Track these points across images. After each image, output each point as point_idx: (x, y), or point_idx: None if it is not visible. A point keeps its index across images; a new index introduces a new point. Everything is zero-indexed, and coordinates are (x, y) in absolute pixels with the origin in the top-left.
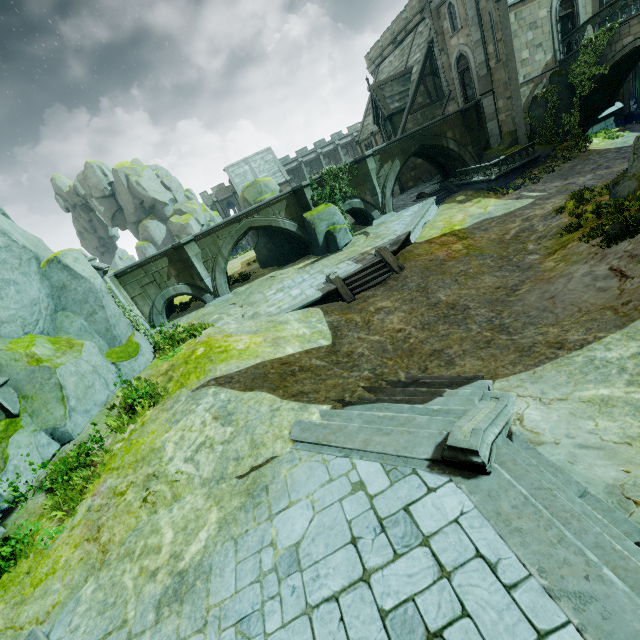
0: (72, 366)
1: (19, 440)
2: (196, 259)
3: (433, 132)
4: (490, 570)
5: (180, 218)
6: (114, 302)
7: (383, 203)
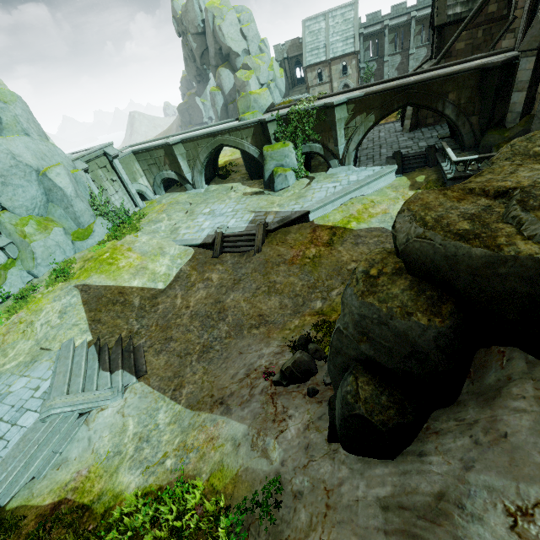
0: (42, 242)
1: (13, 272)
2: (181, 157)
3: (430, 89)
4: (4, 447)
5: (245, 73)
6: (82, 202)
7: (344, 155)
